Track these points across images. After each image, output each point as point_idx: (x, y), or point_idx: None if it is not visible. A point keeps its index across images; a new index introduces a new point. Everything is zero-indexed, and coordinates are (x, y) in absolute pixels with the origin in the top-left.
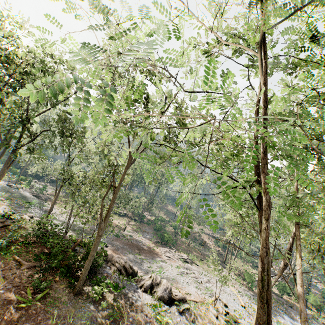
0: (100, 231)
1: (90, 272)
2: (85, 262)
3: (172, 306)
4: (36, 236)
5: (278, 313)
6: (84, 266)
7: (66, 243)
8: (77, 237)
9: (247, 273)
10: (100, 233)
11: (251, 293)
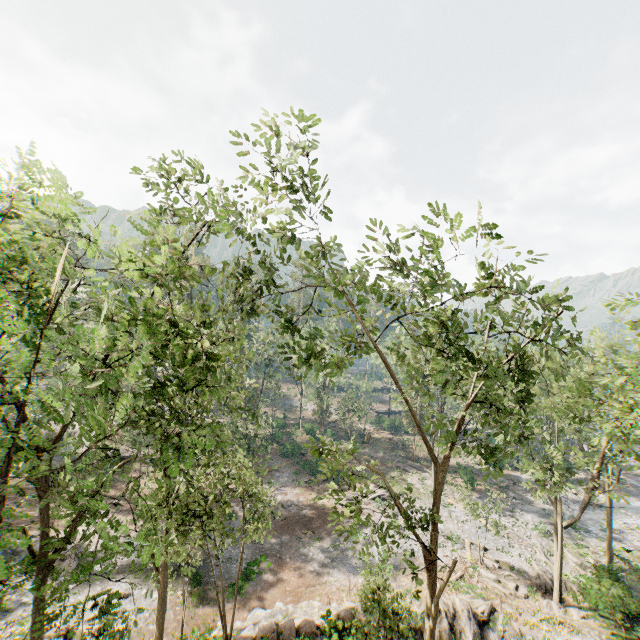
0: None
1: None
2: None
3: (487, 633)
4: None
5: (517, 508)
6: None
7: None
8: (260, 625)
9: (462, 469)
10: None
11: (475, 495)
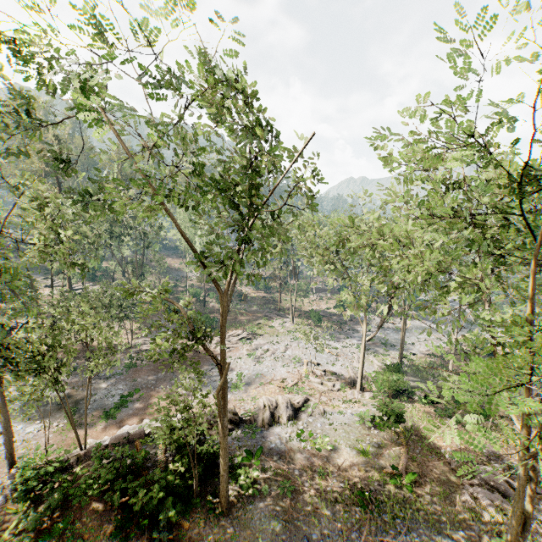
0: (226, 430)
1: (208, 471)
2: (221, 476)
3: (300, 415)
4: (34, 500)
5: (349, 336)
6: (221, 480)
7: (157, 475)
8: (113, 436)
9: (313, 312)
10: (227, 432)
11: (321, 330)
